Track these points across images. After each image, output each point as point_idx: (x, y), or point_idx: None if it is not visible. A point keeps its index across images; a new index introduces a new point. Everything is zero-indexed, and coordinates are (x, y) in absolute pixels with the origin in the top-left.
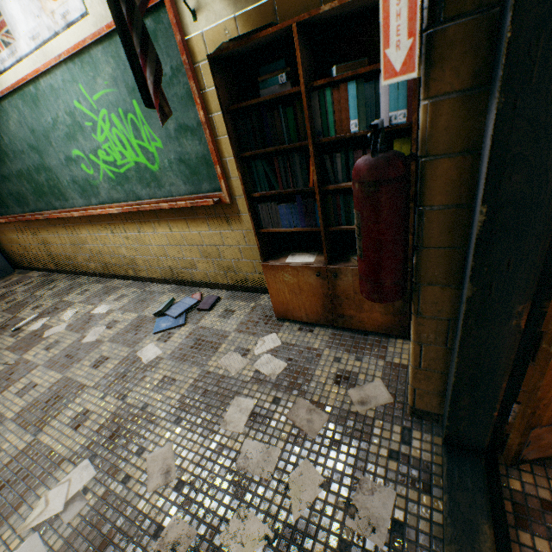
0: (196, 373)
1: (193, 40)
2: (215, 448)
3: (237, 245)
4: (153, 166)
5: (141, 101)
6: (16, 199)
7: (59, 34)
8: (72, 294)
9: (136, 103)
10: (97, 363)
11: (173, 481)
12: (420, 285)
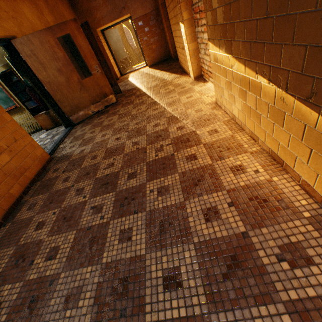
0: None
1: None
2: None
3: (28, 118)
4: None
5: None
6: None
7: None
8: None
9: None
10: None
11: None
12: (46, 103)
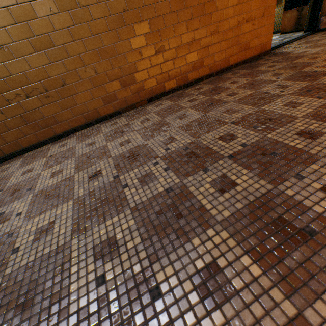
0: None
1: None
2: None
3: (276, 14)
4: None
5: None
6: None
7: None
8: None
9: None
10: None
11: None
12: None
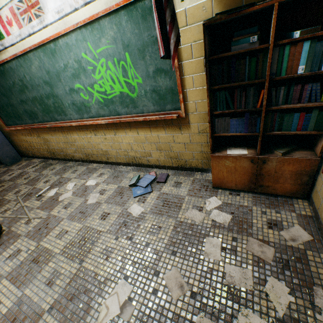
0: (173, 222)
1: (177, 14)
2: (206, 270)
3: (183, 142)
4: (133, 94)
5: (132, 53)
6: (29, 115)
7: (78, 9)
8: (67, 173)
9: (128, 54)
10: (102, 217)
11: (188, 292)
12: None
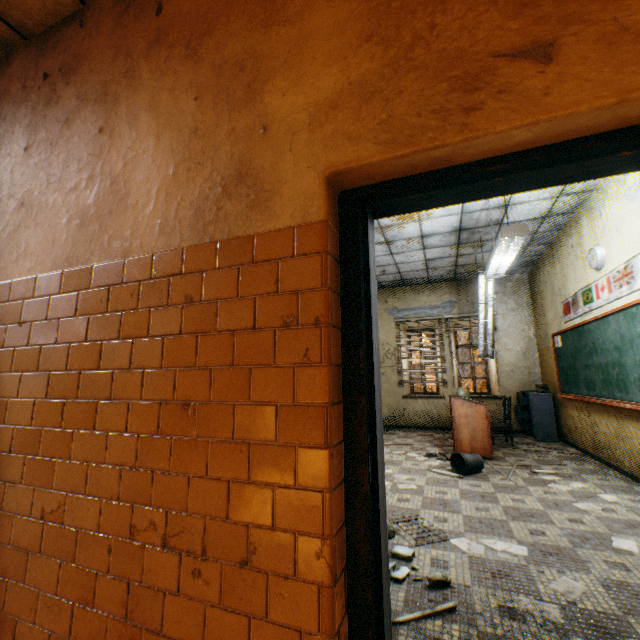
0: None
1: None
2: (620, 619)
3: None
4: None
5: None
6: (586, 383)
7: None
8: (591, 475)
9: None
10: (571, 519)
11: (568, 597)
12: None
